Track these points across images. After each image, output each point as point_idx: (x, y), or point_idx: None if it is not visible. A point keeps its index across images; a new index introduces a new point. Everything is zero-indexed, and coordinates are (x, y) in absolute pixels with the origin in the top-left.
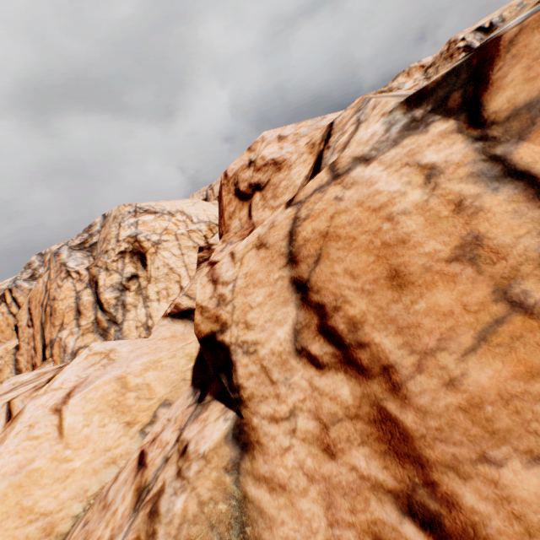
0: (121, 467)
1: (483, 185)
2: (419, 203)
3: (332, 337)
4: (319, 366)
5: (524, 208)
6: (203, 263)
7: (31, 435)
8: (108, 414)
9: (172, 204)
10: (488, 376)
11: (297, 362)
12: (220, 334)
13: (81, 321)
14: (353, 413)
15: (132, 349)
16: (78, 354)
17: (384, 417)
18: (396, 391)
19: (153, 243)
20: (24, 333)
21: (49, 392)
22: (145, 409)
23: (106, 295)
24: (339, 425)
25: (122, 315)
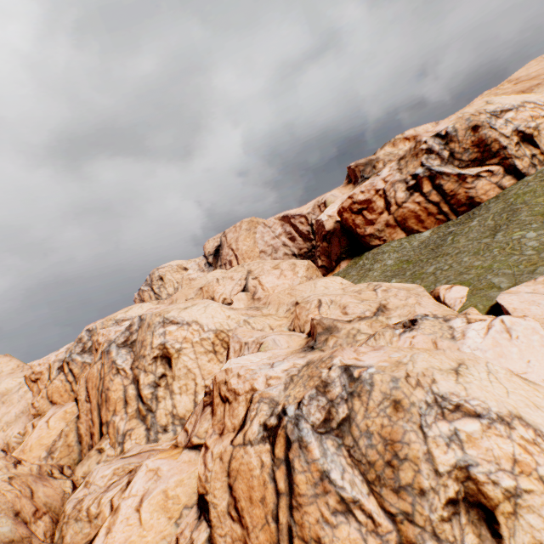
0: (168, 542)
1: (270, 478)
2: (258, 475)
3: (237, 510)
4: (233, 519)
5: (273, 492)
6: (206, 407)
7: (129, 523)
8: (160, 512)
9: (189, 314)
10: (262, 537)
11: (228, 516)
12: (206, 495)
13: (128, 409)
14: (240, 538)
15: (169, 469)
16: (127, 435)
17: (246, 542)
18: (248, 535)
19: (177, 350)
20: (83, 406)
21: (131, 497)
22: (177, 509)
23: (145, 391)
24: (237, 541)
25: (156, 405)
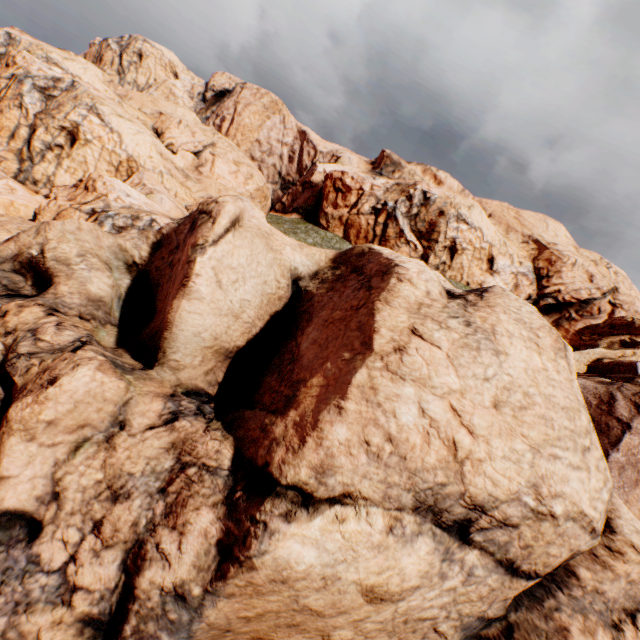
0: None
1: None
2: None
3: None
4: None
5: None
6: (76, 188)
7: None
8: (3, 208)
9: (119, 124)
10: None
11: None
12: (39, 215)
13: (12, 143)
14: None
15: (23, 195)
16: None
17: None
18: None
19: (87, 139)
20: None
21: None
22: (15, 215)
23: (37, 144)
24: None
25: (39, 161)
